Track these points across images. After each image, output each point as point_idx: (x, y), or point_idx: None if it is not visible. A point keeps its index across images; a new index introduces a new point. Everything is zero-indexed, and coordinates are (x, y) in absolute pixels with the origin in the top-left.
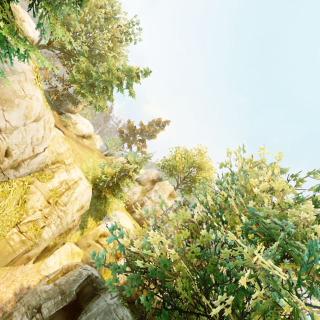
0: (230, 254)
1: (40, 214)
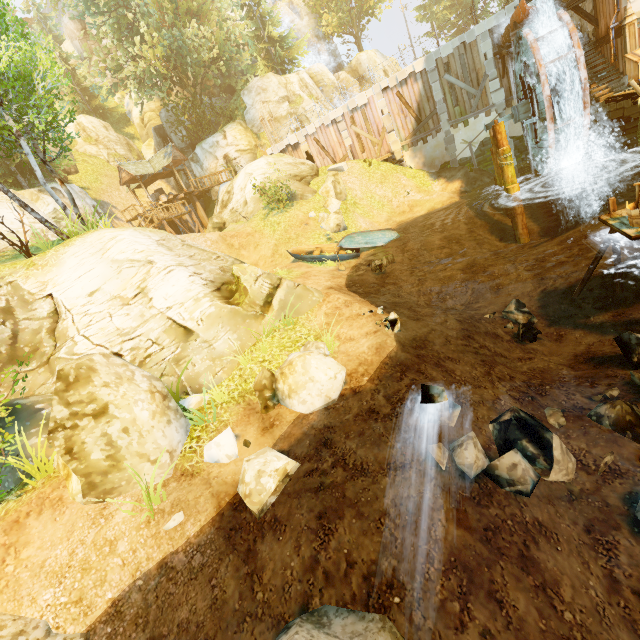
0: (132, 6)
1: (103, 151)
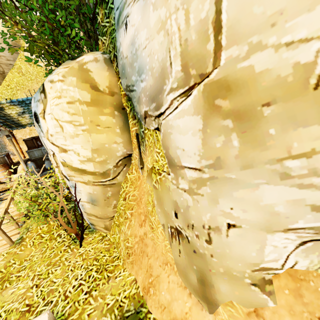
0: None
1: None
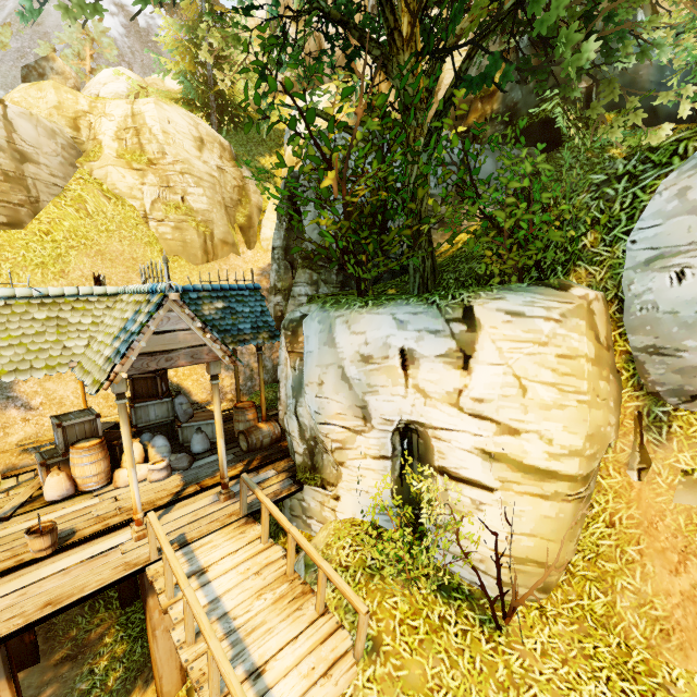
0: None
1: (151, 189)
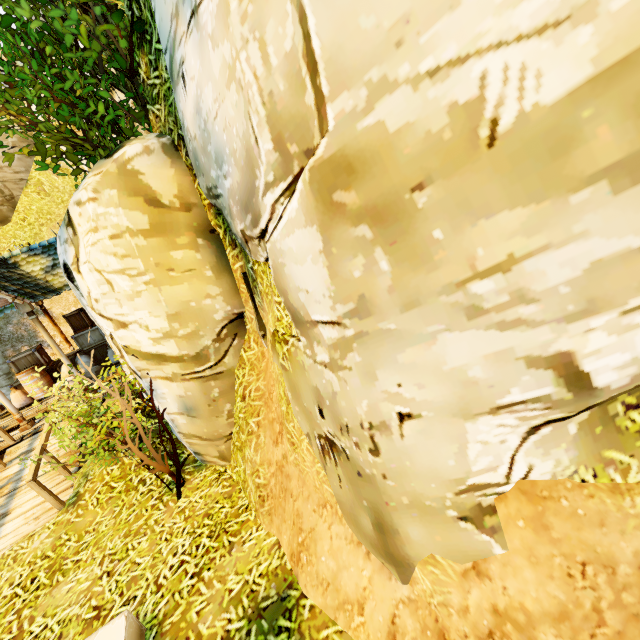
0: None
1: None
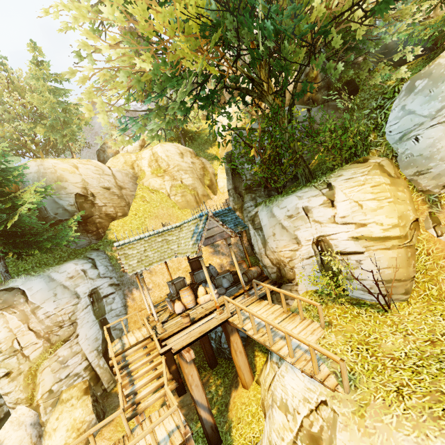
0: None
1: (168, 182)
